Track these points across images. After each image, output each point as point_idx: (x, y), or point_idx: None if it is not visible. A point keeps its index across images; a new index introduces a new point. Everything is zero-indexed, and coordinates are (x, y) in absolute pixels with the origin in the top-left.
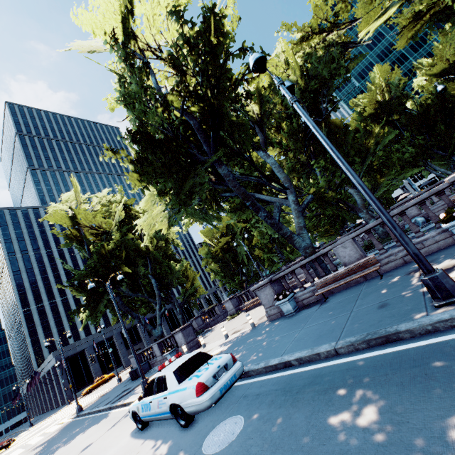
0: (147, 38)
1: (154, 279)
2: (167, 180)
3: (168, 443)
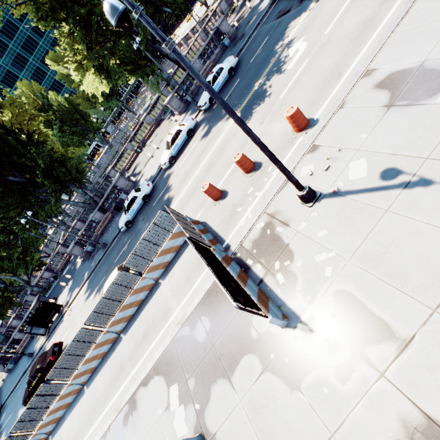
0: None
1: None
2: None
3: None
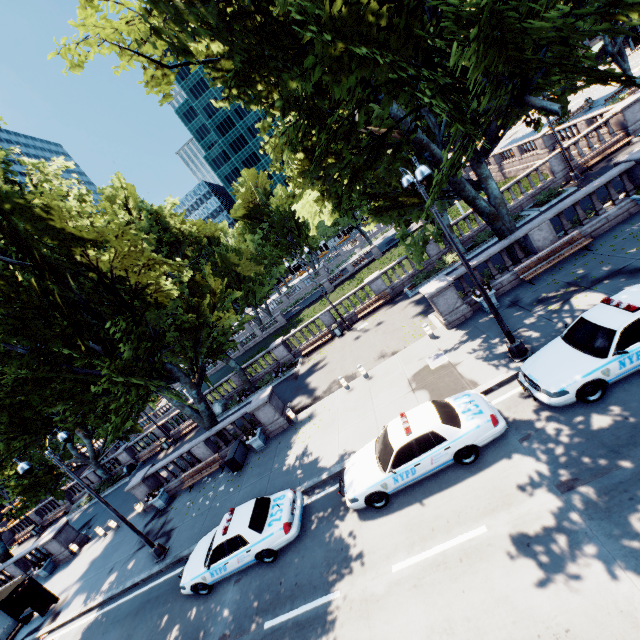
0: None
1: None
2: None
3: None
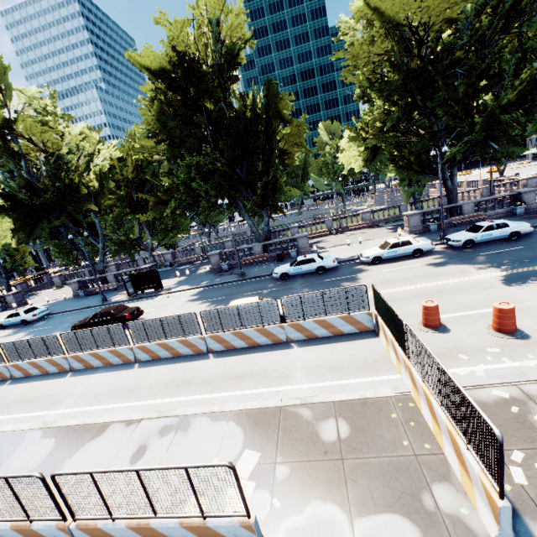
0: (23, 133)
1: None
2: (26, 231)
3: (21, 328)
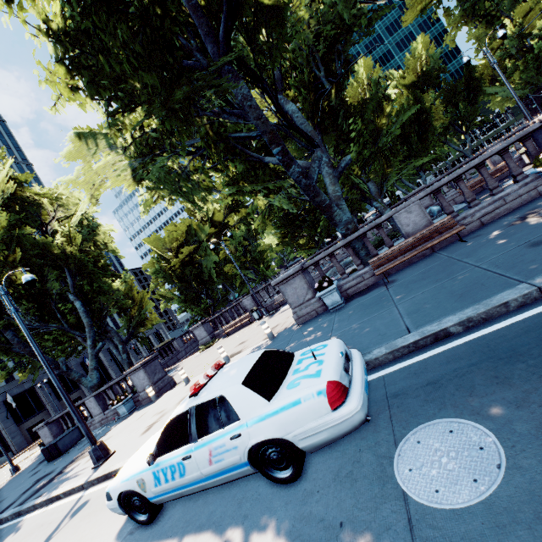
0: None
1: (80, 301)
2: (149, 71)
3: (272, 523)
